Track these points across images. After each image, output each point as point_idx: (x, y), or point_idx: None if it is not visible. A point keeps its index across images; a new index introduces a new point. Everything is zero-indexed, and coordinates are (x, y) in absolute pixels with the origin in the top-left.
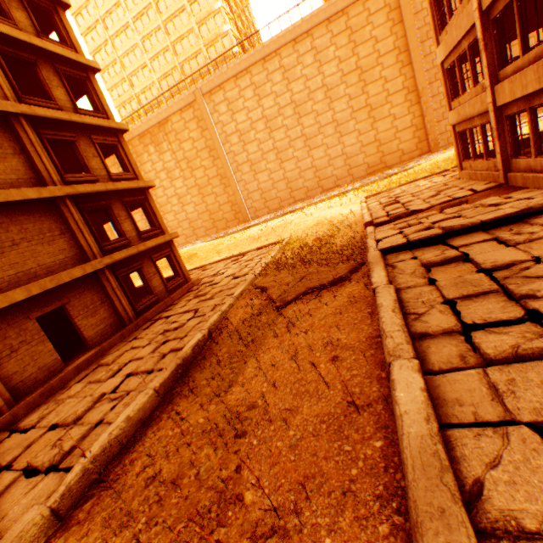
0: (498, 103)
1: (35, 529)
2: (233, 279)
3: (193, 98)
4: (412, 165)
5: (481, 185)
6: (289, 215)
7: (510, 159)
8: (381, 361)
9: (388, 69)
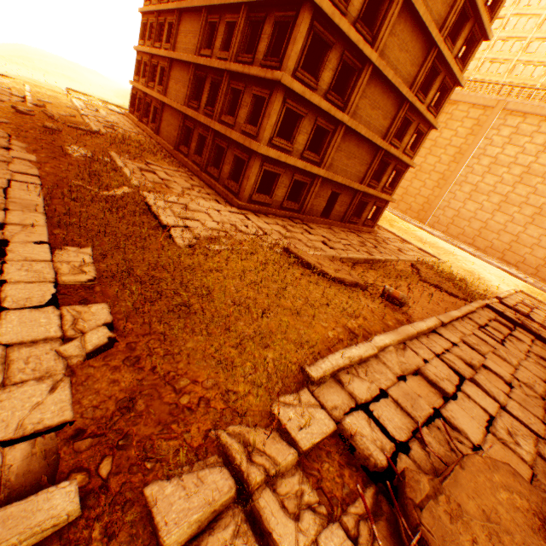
0: None
1: (337, 258)
2: (398, 250)
3: (492, 104)
4: None
5: None
6: (457, 250)
7: None
8: None
9: None
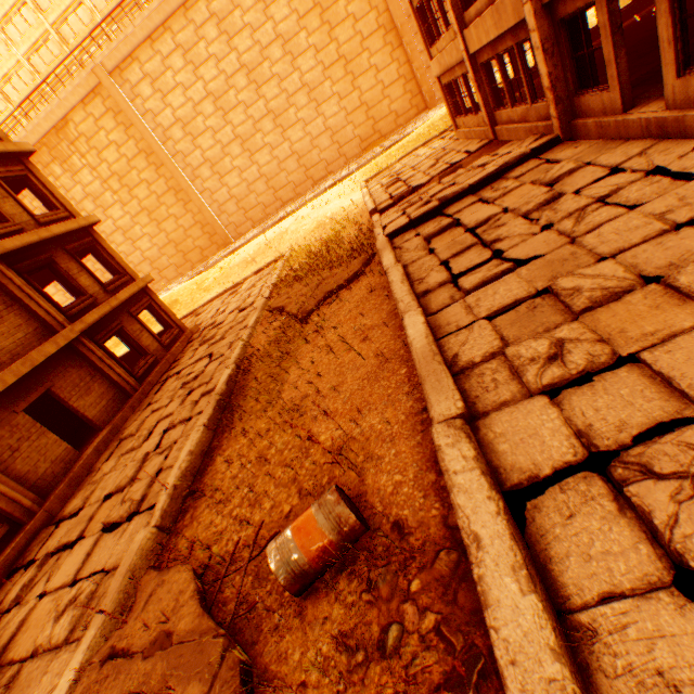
0: (470, 51)
1: (151, 542)
2: (240, 313)
3: (95, 81)
4: (410, 131)
5: (475, 145)
6: (282, 224)
7: (494, 111)
8: (400, 325)
9: (354, 3)
